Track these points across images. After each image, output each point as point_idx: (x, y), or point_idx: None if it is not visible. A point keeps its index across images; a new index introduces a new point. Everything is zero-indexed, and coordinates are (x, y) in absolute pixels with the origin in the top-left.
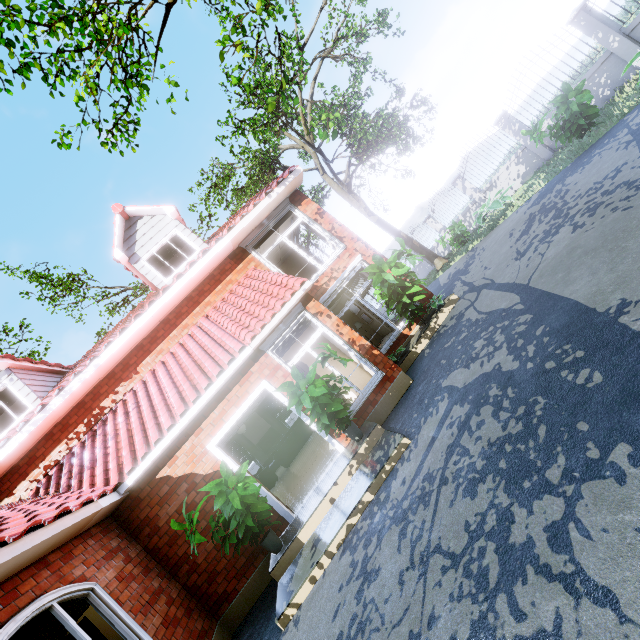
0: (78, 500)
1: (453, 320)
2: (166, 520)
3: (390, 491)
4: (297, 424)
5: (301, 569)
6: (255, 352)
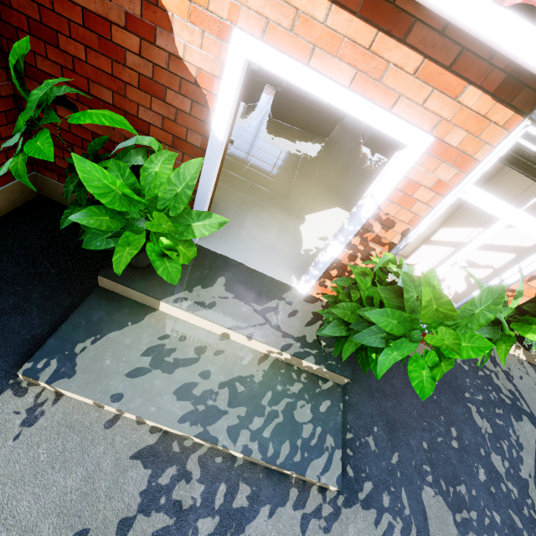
0: None
1: (508, 386)
2: None
3: (250, 521)
4: (327, 111)
5: (112, 356)
6: (534, 81)
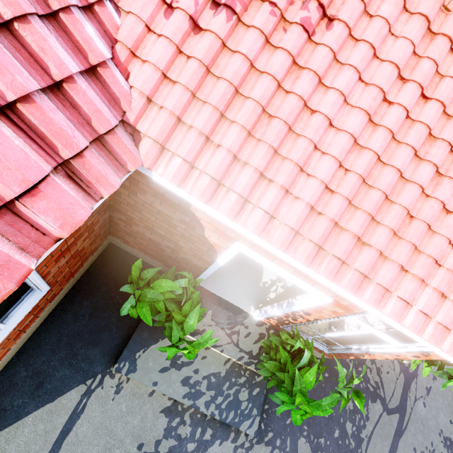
0: (61, 218)
1: (375, 379)
2: (146, 201)
3: (211, 447)
4: None
5: (153, 360)
6: None
